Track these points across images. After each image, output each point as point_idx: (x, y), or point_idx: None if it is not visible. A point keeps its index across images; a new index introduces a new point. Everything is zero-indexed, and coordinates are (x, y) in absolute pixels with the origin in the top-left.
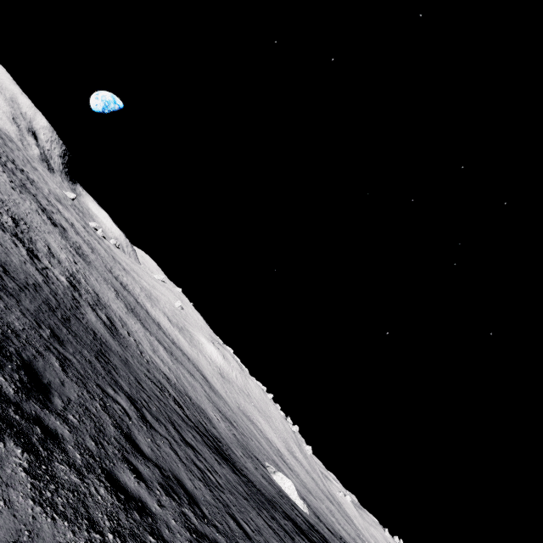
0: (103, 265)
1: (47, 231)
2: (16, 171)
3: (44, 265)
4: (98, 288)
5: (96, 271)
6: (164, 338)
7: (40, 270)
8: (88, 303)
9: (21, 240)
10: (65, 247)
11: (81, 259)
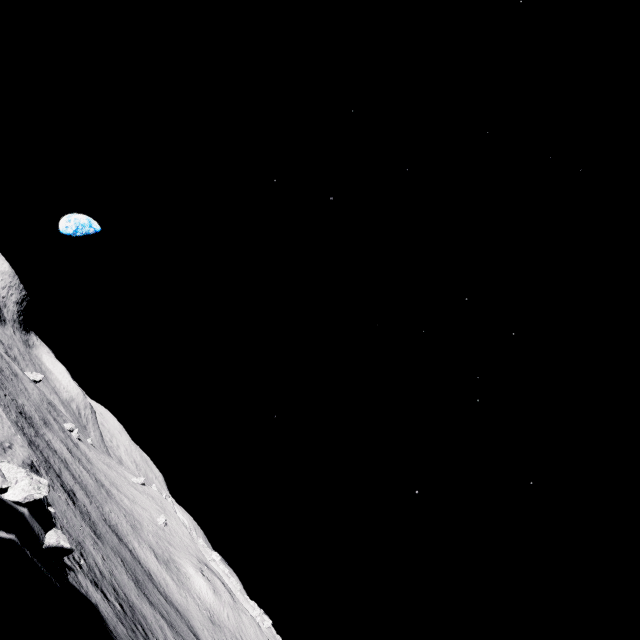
0: (101, 516)
1: (82, 531)
2: (30, 432)
3: (111, 602)
4: (120, 579)
5: (107, 544)
6: (160, 599)
7: (118, 617)
8: (132, 621)
9: (97, 584)
10: (92, 538)
11: (99, 539)
